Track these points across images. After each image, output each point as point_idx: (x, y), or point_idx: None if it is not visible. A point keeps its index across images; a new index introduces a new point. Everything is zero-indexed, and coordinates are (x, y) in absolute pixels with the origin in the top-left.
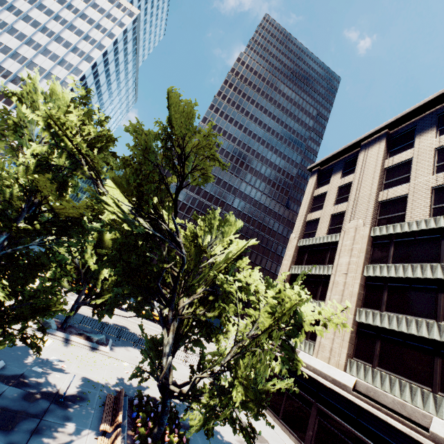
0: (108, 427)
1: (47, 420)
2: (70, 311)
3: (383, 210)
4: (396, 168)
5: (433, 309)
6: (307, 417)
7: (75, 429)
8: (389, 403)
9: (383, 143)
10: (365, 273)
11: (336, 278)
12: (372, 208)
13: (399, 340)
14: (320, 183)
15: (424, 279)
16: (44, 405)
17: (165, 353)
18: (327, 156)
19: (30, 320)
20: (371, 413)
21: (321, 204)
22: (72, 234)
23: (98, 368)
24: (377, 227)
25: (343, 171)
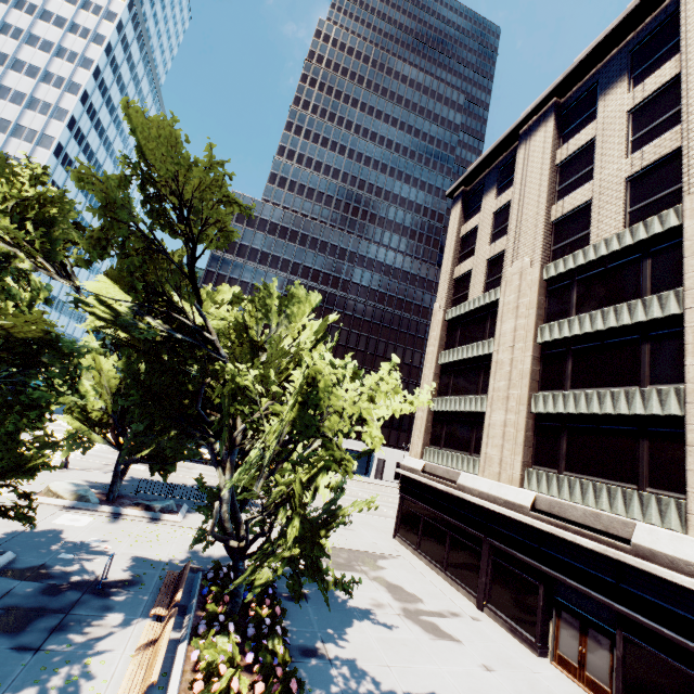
0: (163, 609)
1: (76, 613)
2: (113, 475)
3: (559, 234)
4: (573, 160)
5: (636, 370)
6: (478, 560)
7: (117, 620)
8: (579, 517)
9: (550, 124)
10: (540, 339)
11: (499, 356)
12: (542, 235)
13: (592, 427)
14: (467, 214)
15: (621, 328)
16: (73, 597)
17: (222, 501)
18: (472, 166)
19: (58, 497)
20: (557, 536)
21: (472, 247)
22: (51, 359)
23: (162, 543)
24: (551, 263)
25: (498, 185)
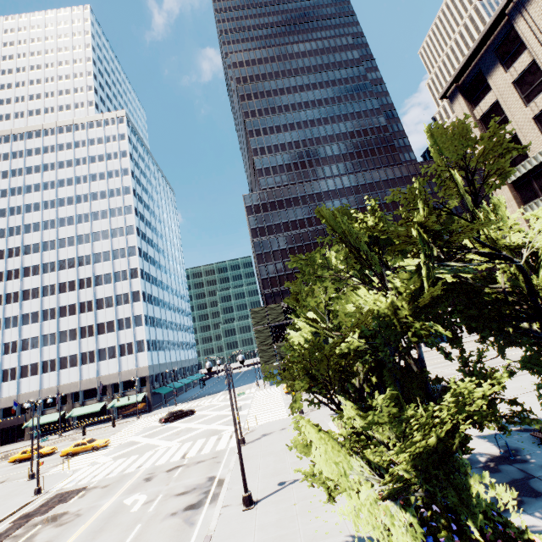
0: None
1: (539, 475)
2: None
3: None
4: None
5: None
6: None
7: None
8: None
9: None
10: None
11: None
12: None
13: None
14: (473, 100)
15: None
16: (511, 468)
17: None
18: (460, 64)
19: None
20: None
21: (500, 119)
22: None
23: None
24: None
25: (500, 62)
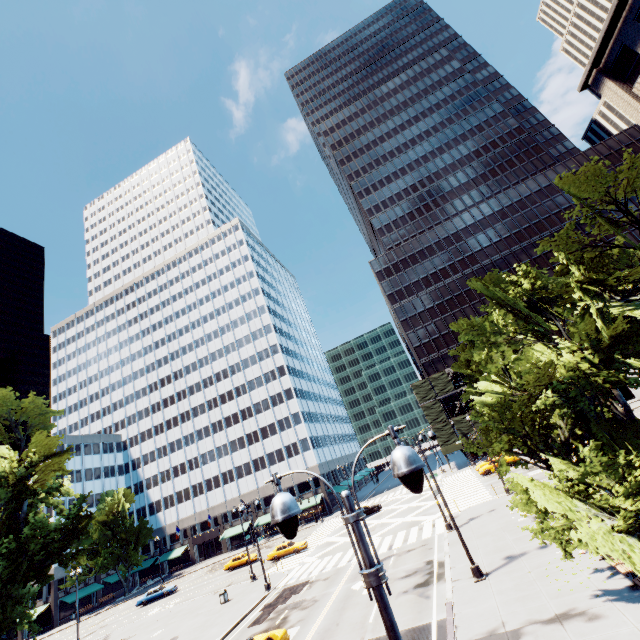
0: None
1: None
2: None
3: None
4: None
5: None
6: None
7: None
8: None
9: None
10: None
11: None
12: None
13: None
14: (626, 78)
15: None
16: None
17: None
18: (594, 48)
19: None
20: None
21: None
22: None
23: None
24: None
25: None
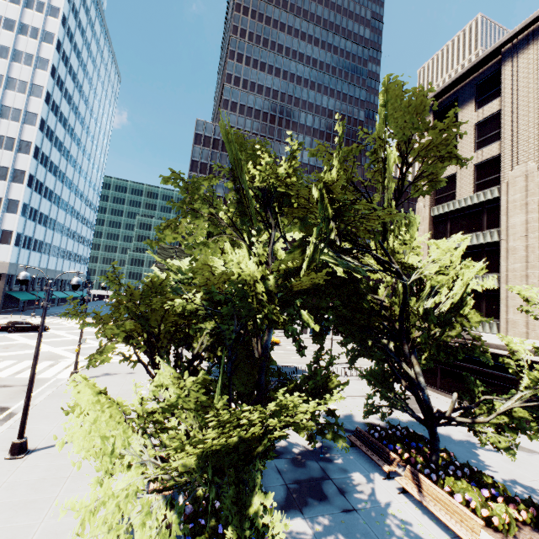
0: (388, 466)
1: (334, 478)
2: None
3: None
4: None
5: None
6: None
7: (361, 478)
8: None
9: None
10: None
11: (510, 244)
12: None
13: None
14: None
15: None
16: (315, 465)
17: (422, 388)
18: (446, 83)
19: None
20: None
21: None
22: None
23: None
24: None
25: (475, 99)
